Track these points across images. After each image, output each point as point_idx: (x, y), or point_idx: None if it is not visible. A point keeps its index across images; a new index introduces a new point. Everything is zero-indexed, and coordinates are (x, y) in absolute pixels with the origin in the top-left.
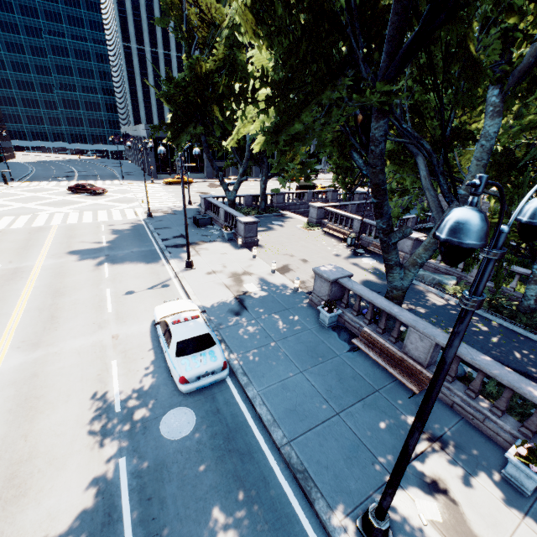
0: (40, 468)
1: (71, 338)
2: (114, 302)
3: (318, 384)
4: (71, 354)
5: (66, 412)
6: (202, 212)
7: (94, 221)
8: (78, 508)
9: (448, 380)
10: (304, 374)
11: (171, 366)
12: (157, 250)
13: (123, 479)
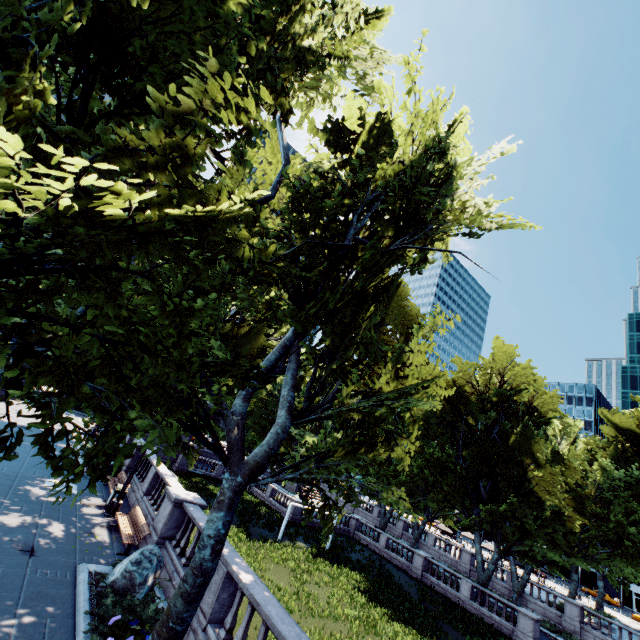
0: None
1: None
2: None
3: None
4: None
5: None
6: None
7: None
8: None
9: None
10: None
11: None
12: None
13: None
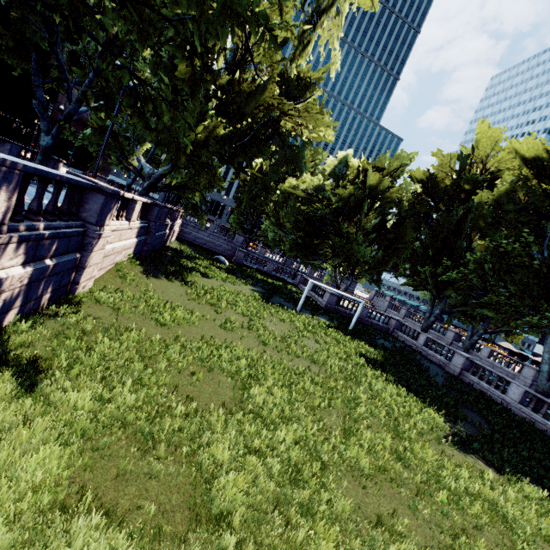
0: None
1: None
2: None
3: None
4: None
5: None
6: None
7: None
8: None
9: None
10: None
11: None
12: None
13: None
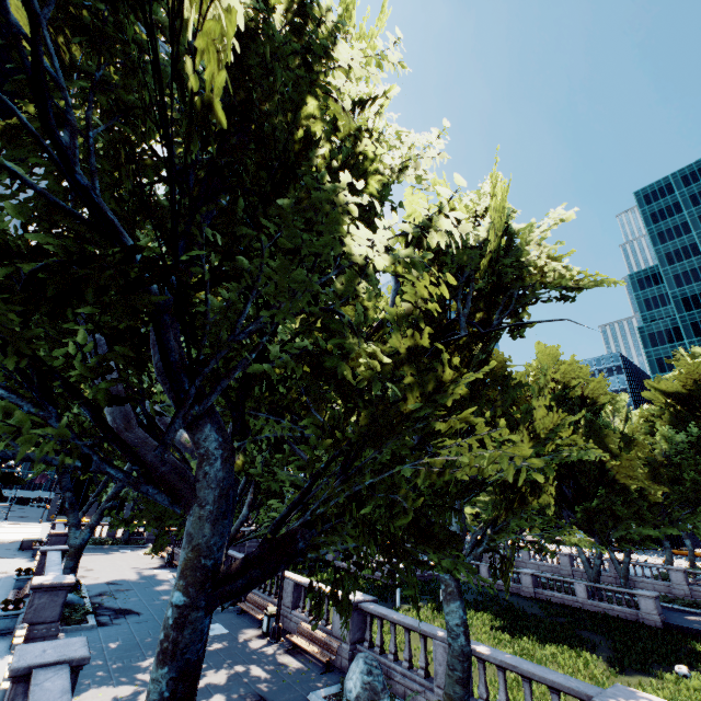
0: None
1: None
2: None
3: None
4: None
5: None
6: (46, 540)
7: None
8: None
9: None
10: None
11: None
12: None
13: None
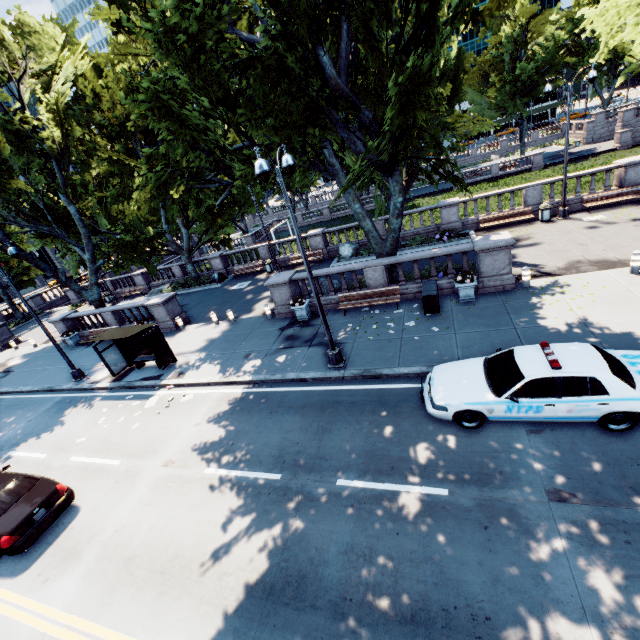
0: None
1: None
2: None
3: (64, 365)
4: None
5: None
6: None
7: None
8: None
9: (129, 324)
10: (56, 367)
11: None
12: None
13: None
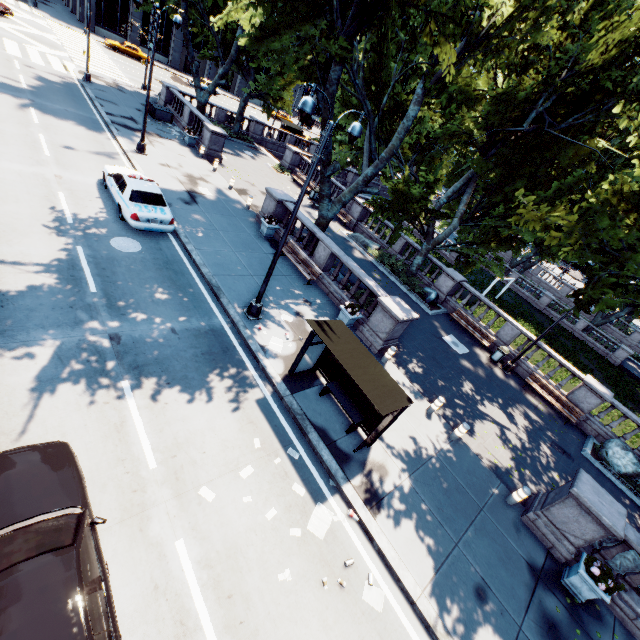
0: (5, 230)
1: (6, 161)
2: (51, 149)
3: (244, 260)
4: (11, 173)
5: (19, 208)
6: (161, 105)
7: (0, 50)
8: (46, 257)
9: (332, 279)
10: (236, 253)
11: (124, 206)
12: (100, 121)
13: (82, 256)
